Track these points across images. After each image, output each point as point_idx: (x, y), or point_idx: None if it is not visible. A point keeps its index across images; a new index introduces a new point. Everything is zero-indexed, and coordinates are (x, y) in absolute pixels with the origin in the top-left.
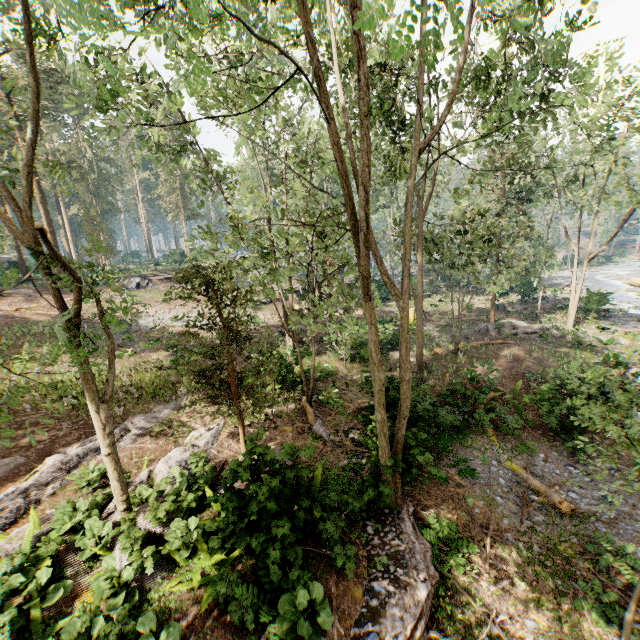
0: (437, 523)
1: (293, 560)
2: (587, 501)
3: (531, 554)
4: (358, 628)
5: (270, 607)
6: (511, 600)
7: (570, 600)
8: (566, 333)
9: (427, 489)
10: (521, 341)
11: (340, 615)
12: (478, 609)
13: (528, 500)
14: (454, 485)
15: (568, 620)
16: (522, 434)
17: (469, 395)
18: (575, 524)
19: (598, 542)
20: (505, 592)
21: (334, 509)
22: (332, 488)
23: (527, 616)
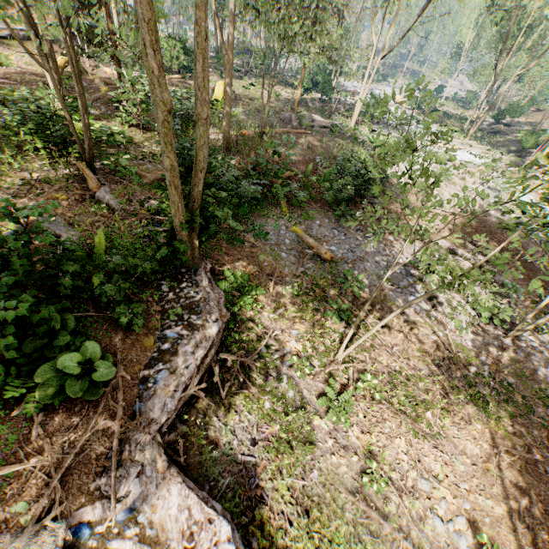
0: (232, 276)
1: (61, 329)
2: (341, 251)
3: (301, 289)
4: (148, 371)
5: (29, 379)
6: (284, 321)
7: (321, 313)
8: (349, 131)
9: (226, 251)
10: (316, 133)
11: (127, 365)
12: (260, 331)
13: (304, 254)
14: (249, 246)
15: (318, 325)
16: (307, 207)
17: (270, 172)
18: (332, 267)
19: (343, 276)
20: (280, 316)
21: (121, 273)
22: (116, 253)
23: (293, 328)
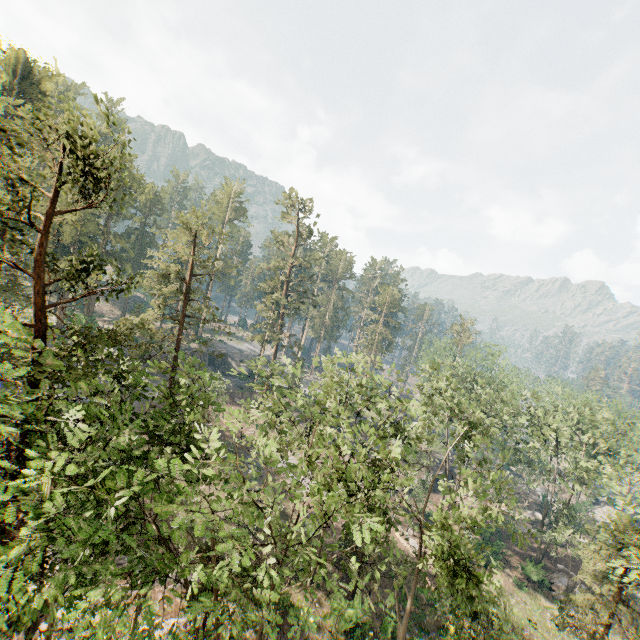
0: None
1: None
2: None
3: None
4: None
5: None
6: None
7: None
8: None
9: None
10: None
11: None
12: None
13: None
14: None
15: None
16: None
17: None
18: None
19: None
20: None
21: None
22: None
23: None
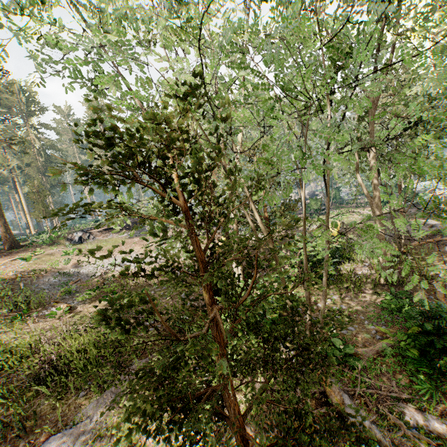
0: None
1: None
2: None
3: None
4: None
5: None
6: None
7: None
8: None
9: None
10: None
11: None
12: None
13: None
14: None
15: None
16: None
17: None
18: None
19: None
20: None
21: None
22: None
23: None
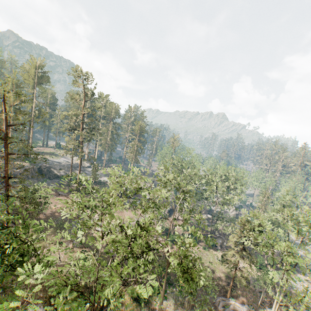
0: None
1: None
2: None
3: None
4: None
5: None
6: None
7: None
8: None
9: None
10: None
11: None
12: None
13: None
14: None
15: None
16: None
17: None
18: None
19: None
20: None
21: None
22: None
23: None
